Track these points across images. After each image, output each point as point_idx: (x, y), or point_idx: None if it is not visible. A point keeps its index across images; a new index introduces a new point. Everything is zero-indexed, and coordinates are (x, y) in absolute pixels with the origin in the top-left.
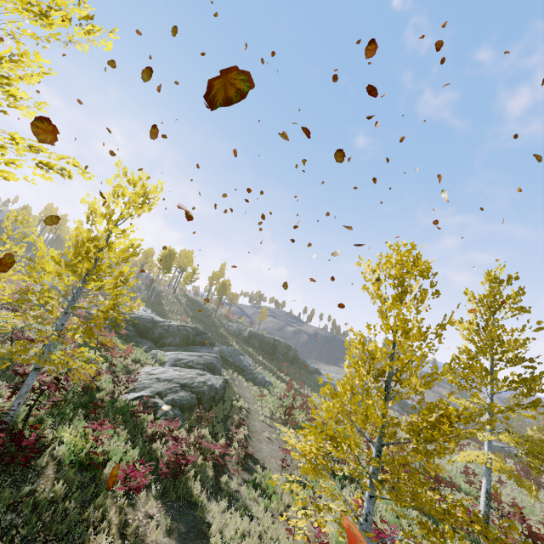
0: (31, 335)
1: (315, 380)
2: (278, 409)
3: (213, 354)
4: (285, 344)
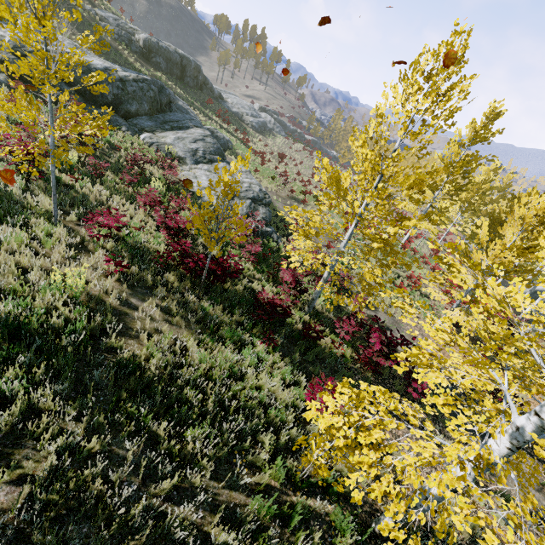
0: (69, 179)
1: (228, 112)
2: (269, 181)
3: (202, 129)
4: (195, 65)
